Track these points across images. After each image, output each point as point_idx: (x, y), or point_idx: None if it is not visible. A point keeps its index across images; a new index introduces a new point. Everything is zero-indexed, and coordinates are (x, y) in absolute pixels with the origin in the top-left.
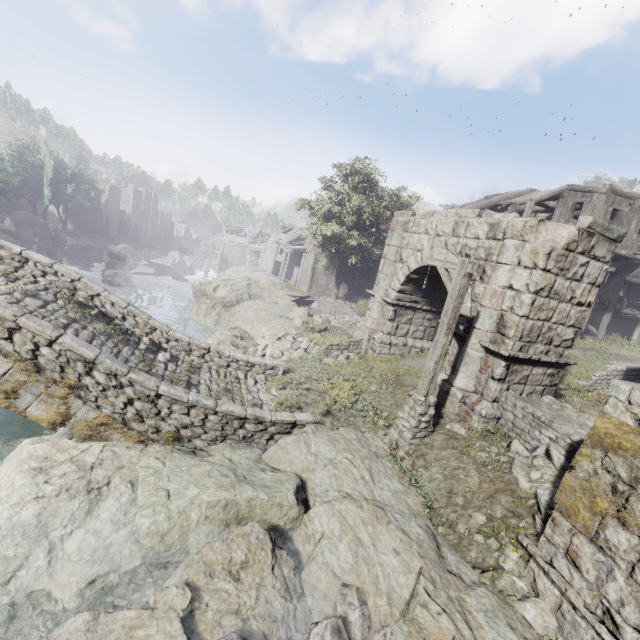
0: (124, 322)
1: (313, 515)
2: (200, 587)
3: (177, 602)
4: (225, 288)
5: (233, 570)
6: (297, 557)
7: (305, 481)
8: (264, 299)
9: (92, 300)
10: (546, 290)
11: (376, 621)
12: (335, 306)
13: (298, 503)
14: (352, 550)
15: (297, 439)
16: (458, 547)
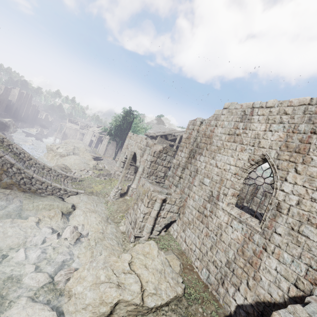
0: (20, 155)
1: (76, 211)
2: (41, 218)
3: (34, 219)
4: (62, 148)
5: (50, 217)
6: (69, 220)
7: (76, 205)
8: (80, 155)
9: (9, 146)
10: (154, 161)
11: (85, 228)
12: (110, 162)
13: (72, 208)
14: (84, 217)
15: (77, 196)
16: (113, 220)
